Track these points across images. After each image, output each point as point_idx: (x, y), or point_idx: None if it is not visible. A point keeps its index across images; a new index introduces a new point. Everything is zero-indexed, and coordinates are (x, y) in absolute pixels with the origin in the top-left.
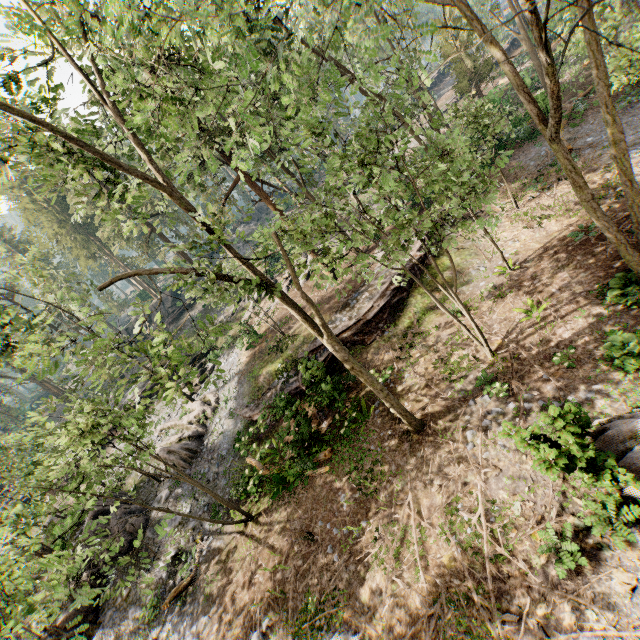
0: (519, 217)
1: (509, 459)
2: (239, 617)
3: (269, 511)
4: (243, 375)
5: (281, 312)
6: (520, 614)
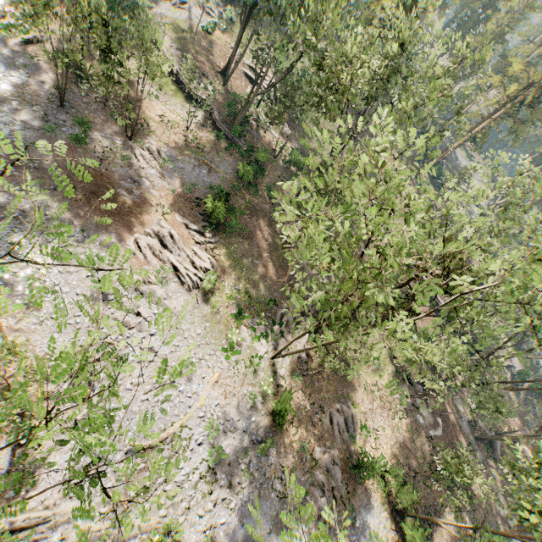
0: (177, 123)
1: (57, 28)
2: None
3: None
4: (185, 19)
5: (225, 52)
6: (20, 0)
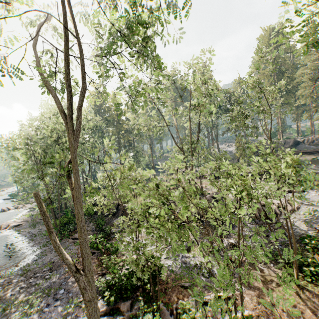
0: None
1: None
2: (267, 315)
3: (318, 297)
4: None
5: None
6: None
